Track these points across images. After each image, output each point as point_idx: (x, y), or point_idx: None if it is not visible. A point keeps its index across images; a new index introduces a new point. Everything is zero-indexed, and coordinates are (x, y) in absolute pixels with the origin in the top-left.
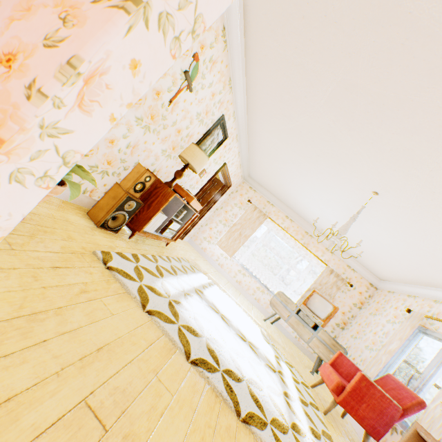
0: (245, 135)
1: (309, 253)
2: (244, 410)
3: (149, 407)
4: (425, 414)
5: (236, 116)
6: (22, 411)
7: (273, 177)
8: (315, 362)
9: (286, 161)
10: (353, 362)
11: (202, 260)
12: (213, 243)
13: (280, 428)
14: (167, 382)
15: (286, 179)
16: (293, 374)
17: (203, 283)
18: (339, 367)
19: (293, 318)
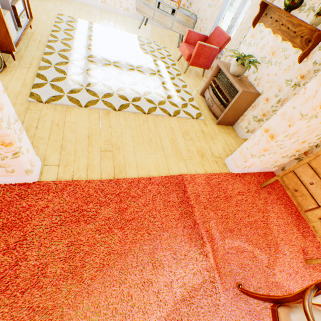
0: None
1: None
2: (147, 110)
3: (117, 138)
4: (229, 45)
5: None
6: (93, 164)
7: None
8: (179, 40)
9: None
10: (197, 33)
11: (62, 5)
12: None
13: (162, 103)
14: (116, 126)
15: None
16: (166, 63)
17: (85, 43)
18: (190, 41)
19: (157, 14)
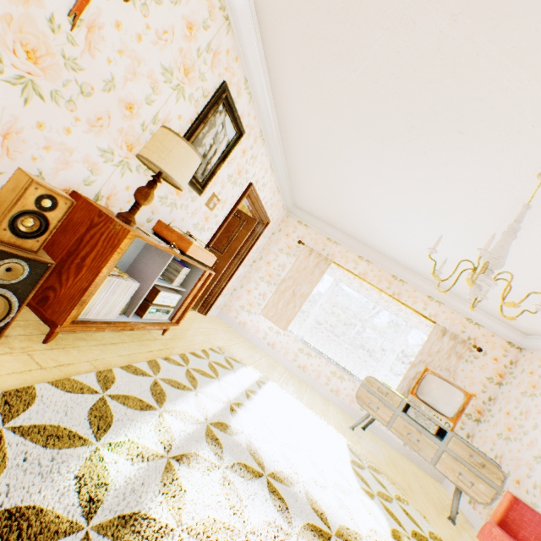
0: (275, 131)
1: (404, 308)
2: None
3: None
4: None
5: (251, 89)
6: None
7: (331, 198)
8: (454, 498)
9: (351, 161)
10: None
11: (239, 343)
12: (255, 313)
13: None
14: None
15: (354, 194)
16: None
17: (233, 396)
18: (517, 527)
19: (400, 420)
